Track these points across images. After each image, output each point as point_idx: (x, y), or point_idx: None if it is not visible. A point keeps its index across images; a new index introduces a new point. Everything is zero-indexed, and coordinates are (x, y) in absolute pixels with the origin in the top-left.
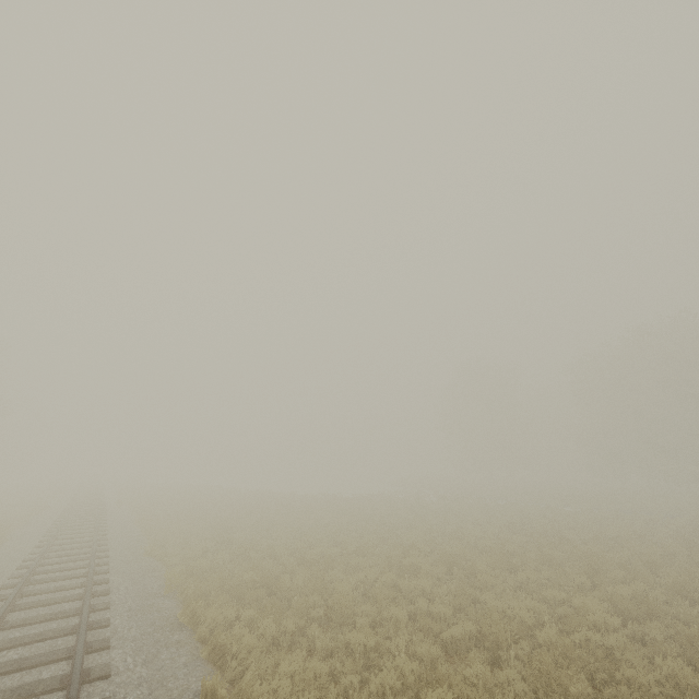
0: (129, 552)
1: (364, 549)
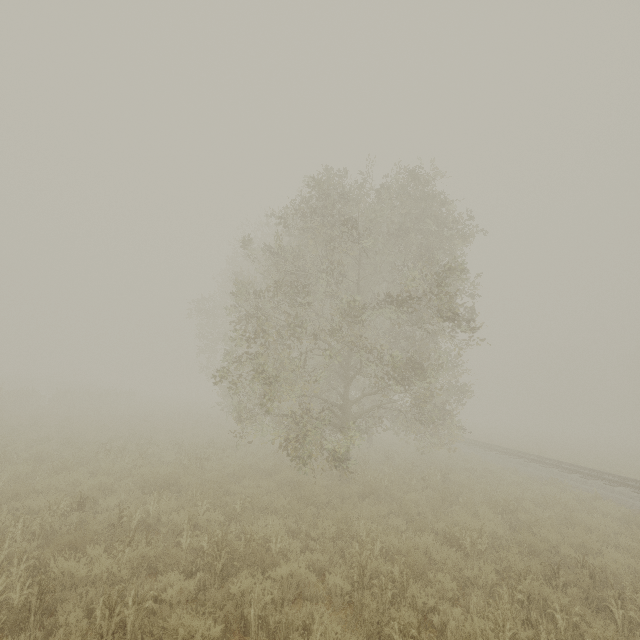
0: None
1: None
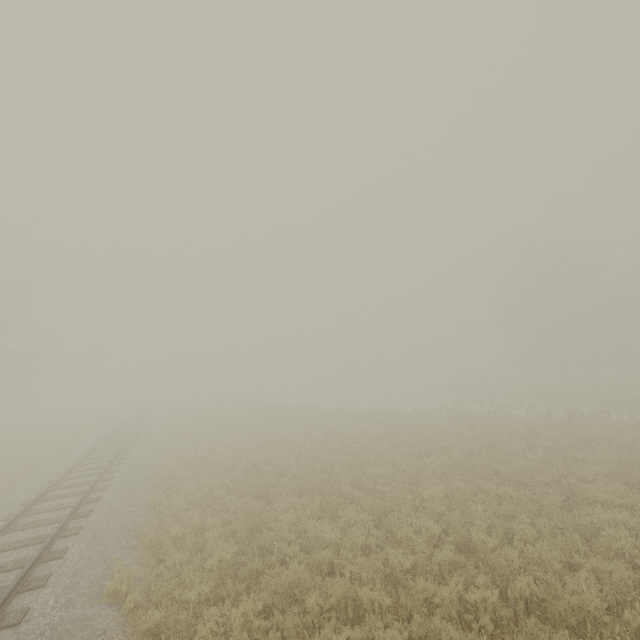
0: (88, 578)
1: (569, 603)
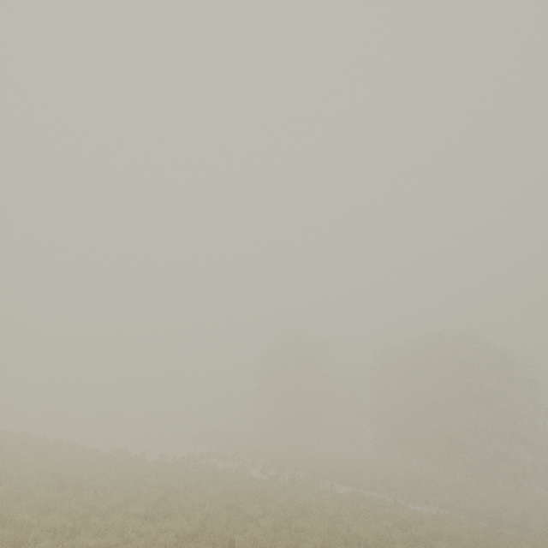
0: None
1: None
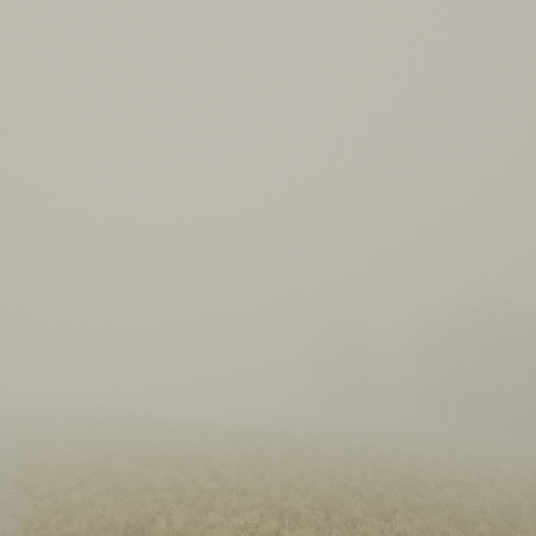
0: None
1: (243, 487)
